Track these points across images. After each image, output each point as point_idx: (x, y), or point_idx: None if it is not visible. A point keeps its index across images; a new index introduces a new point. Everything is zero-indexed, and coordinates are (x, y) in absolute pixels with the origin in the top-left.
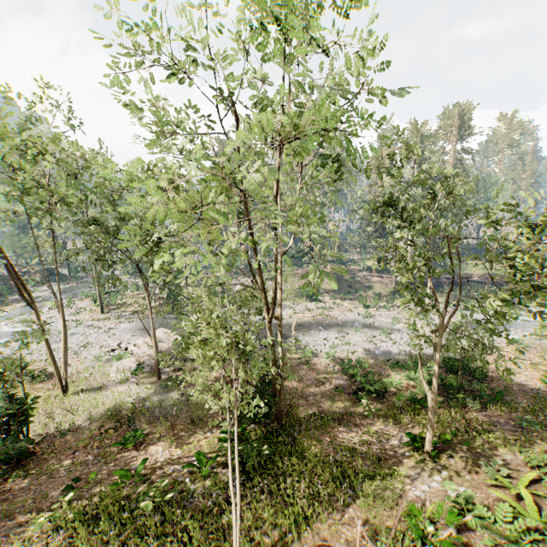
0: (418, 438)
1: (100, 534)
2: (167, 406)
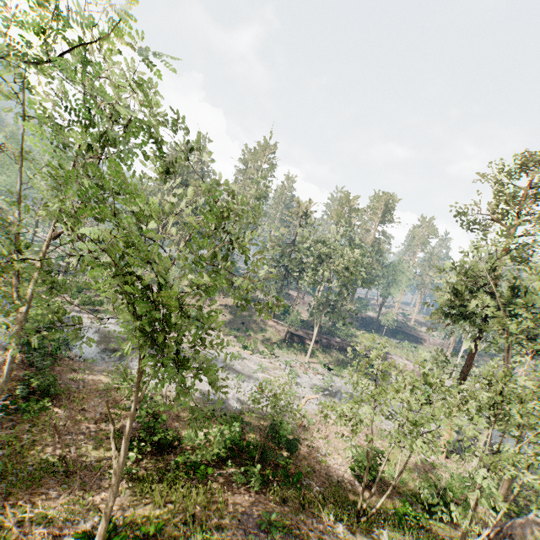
0: (111, 525)
1: None
2: None
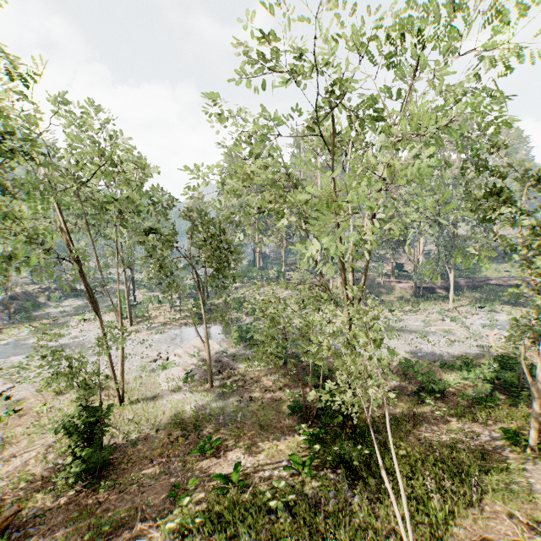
0: (513, 433)
1: (244, 536)
2: (228, 413)
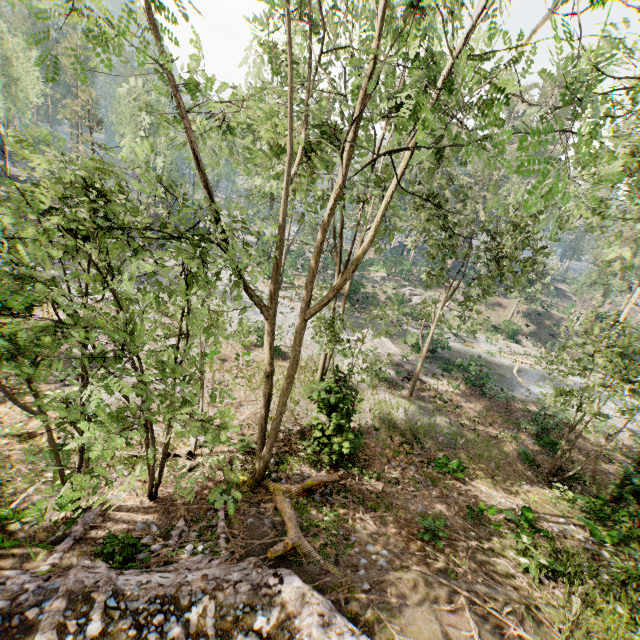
0: None
1: None
2: (443, 433)
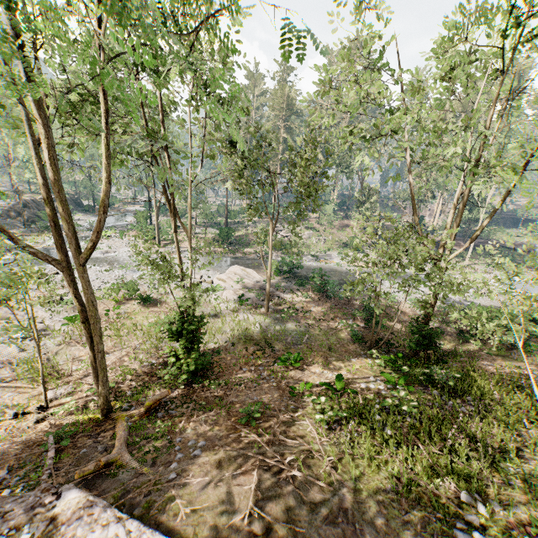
0: None
1: (400, 429)
2: (292, 335)
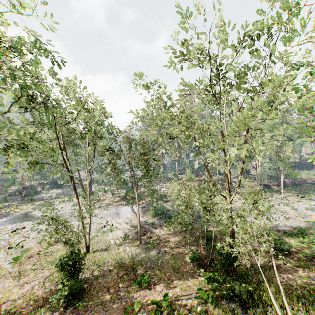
0: None
1: None
2: (152, 260)
